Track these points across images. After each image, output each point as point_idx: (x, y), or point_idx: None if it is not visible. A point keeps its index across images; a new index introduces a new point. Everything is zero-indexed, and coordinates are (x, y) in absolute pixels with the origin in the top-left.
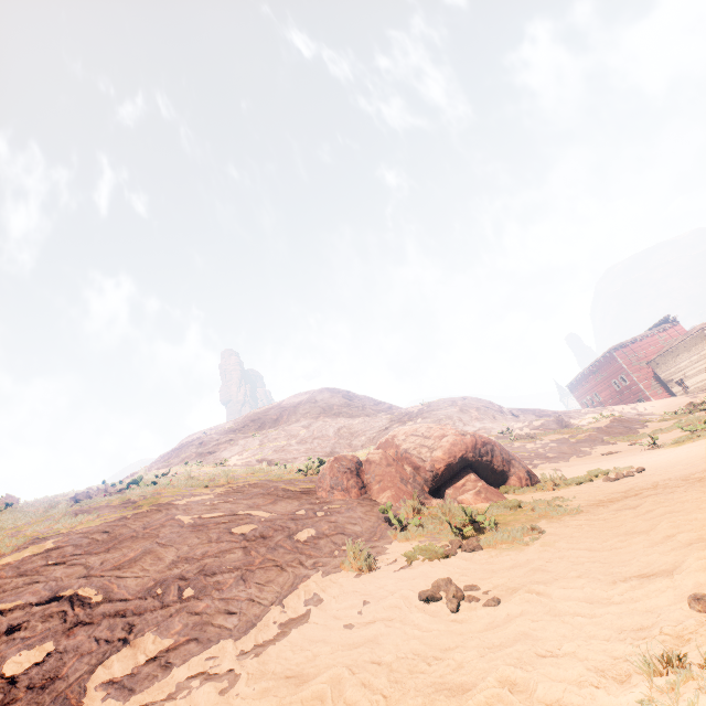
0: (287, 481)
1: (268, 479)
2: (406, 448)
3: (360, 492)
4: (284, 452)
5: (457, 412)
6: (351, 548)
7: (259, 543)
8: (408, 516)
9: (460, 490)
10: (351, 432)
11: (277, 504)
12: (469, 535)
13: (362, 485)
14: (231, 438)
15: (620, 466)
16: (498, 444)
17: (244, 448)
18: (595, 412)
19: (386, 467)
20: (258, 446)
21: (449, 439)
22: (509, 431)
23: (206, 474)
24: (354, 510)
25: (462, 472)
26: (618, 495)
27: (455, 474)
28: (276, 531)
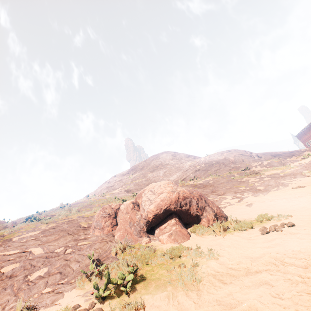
0: (90, 217)
1: (85, 215)
2: (142, 200)
3: (111, 229)
4: (137, 185)
5: (222, 159)
6: (19, 306)
7: (3, 283)
8: (114, 256)
9: (162, 231)
10: (170, 173)
11: (57, 241)
12: (112, 295)
13: (115, 224)
14: (120, 179)
15: (287, 209)
16: (198, 195)
17: (124, 183)
18: (310, 150)
19: (125, 214)
20: (130, 182)
21: (162, 196)
22: (247, 169)
23: (82, 205)
24: (92, 247)
25: (168, 217)
26: (244, 267)
27: (163, 219)
28: (24, 270)
